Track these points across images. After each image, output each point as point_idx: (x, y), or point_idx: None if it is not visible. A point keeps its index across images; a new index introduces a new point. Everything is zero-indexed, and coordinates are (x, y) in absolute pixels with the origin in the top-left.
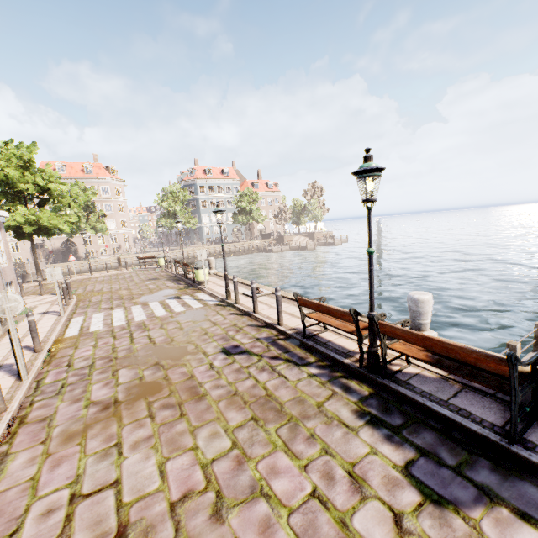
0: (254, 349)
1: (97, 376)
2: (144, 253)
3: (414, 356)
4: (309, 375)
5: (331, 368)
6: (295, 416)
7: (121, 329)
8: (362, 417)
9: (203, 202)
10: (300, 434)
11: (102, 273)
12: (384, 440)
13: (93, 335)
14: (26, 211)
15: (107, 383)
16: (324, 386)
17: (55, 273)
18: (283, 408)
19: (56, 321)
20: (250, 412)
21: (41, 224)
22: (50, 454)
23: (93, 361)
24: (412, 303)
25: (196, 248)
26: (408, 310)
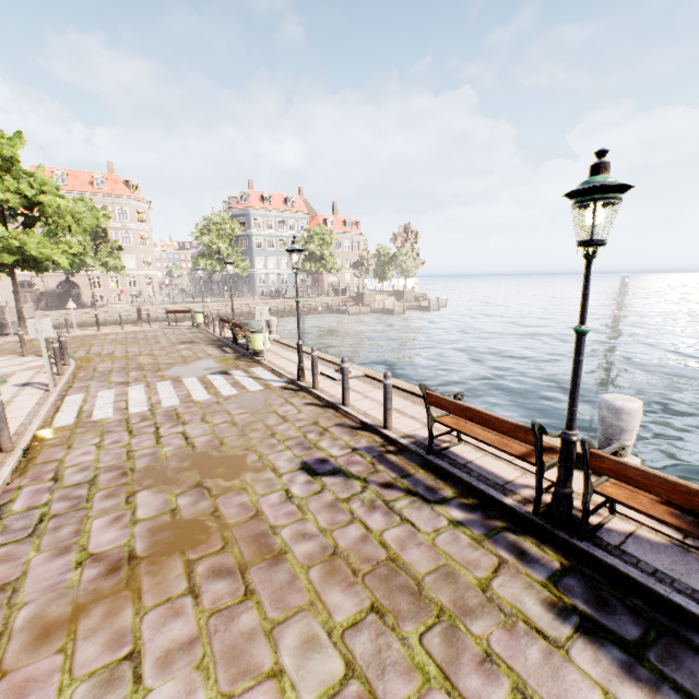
0: (352, 467)
1: (100, 502)
2: (173, 304)
3: (651, 514)
4: (451, 522)
5: (484, 511)
6: (447, 608)
7: (141, 420)
8: (566, 617)
9: (257, 240)
10: (465, 650)
11: (115, 329)
12: (622, 673)
13: (97, 427)
14: (4, 232)
15: (116, 518)
16: (482, 546)
17: (41, 327)
18: (423, 590)
19: (41, 400)
20: (367, 594)
21: (27, 252)
22: (5, 672)
23: (95, 473)
24: (610, 412)
25: (245, 302)
26: (600, 423)
